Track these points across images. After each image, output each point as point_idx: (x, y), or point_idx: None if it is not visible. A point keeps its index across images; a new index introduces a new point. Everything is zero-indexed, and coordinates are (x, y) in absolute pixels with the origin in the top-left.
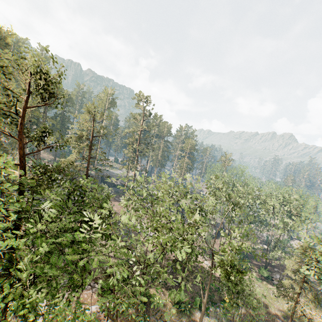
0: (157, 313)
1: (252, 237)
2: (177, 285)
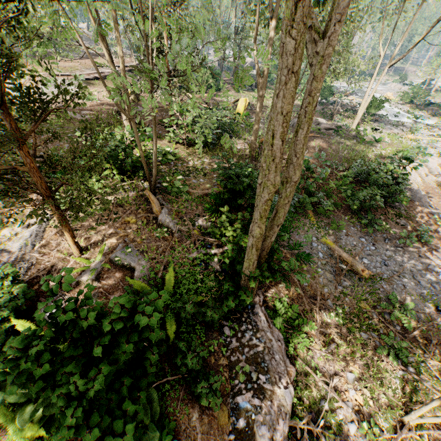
0: (179, 170)
1: (210, 31)
2: (162, 129)
